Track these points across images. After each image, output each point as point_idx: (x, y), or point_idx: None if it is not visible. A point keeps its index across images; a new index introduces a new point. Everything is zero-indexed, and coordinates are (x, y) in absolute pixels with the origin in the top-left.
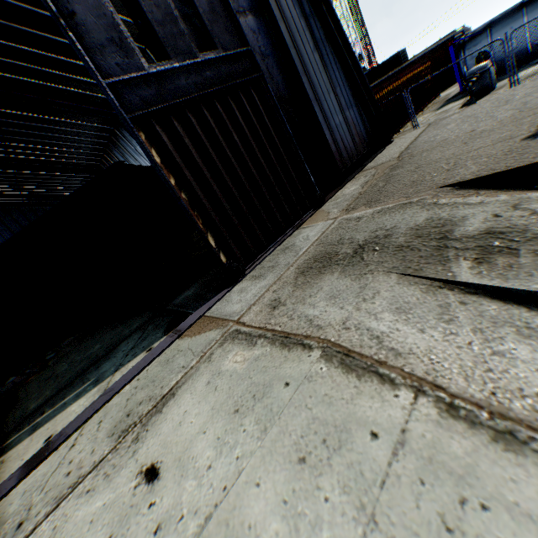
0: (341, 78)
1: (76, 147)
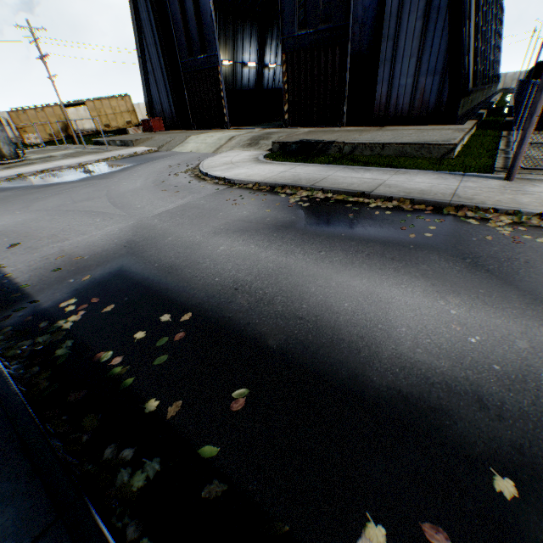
0: (440, 46)
1: None
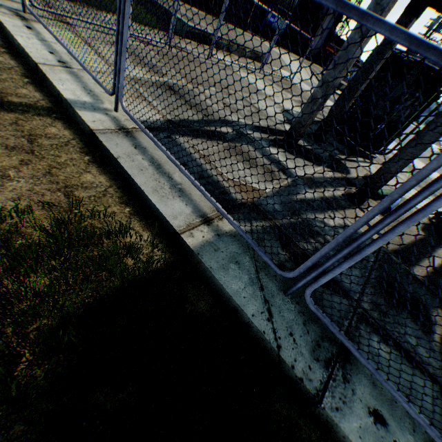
0: (328, 30)
1: None
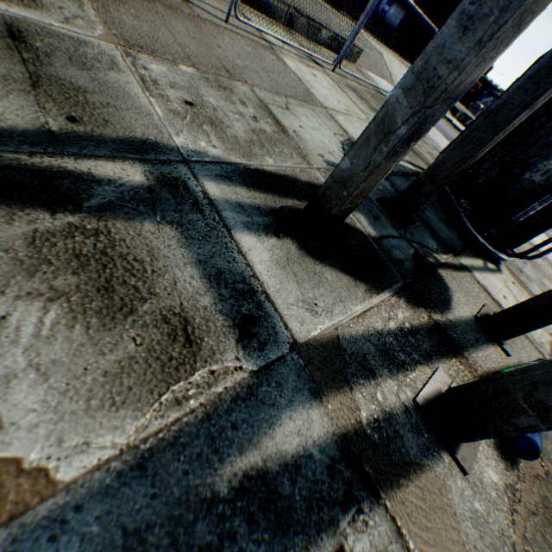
0: None
1: None
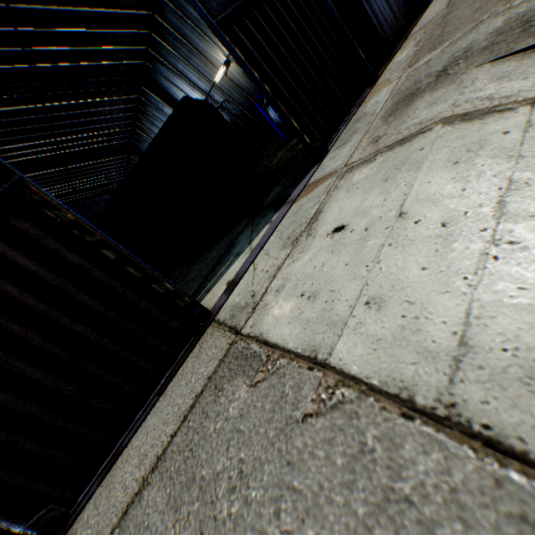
0: None
1: (110, 128)
